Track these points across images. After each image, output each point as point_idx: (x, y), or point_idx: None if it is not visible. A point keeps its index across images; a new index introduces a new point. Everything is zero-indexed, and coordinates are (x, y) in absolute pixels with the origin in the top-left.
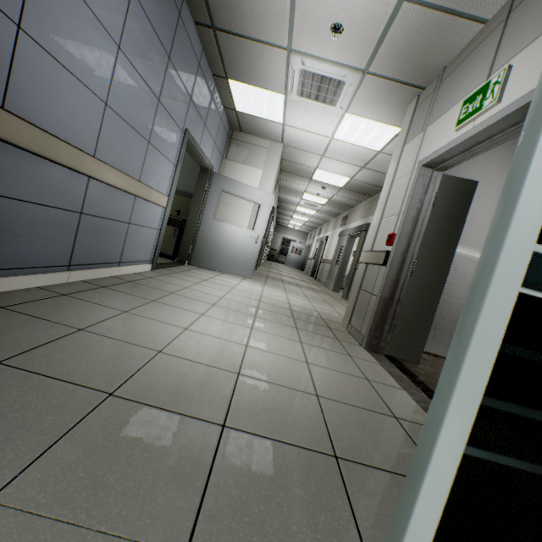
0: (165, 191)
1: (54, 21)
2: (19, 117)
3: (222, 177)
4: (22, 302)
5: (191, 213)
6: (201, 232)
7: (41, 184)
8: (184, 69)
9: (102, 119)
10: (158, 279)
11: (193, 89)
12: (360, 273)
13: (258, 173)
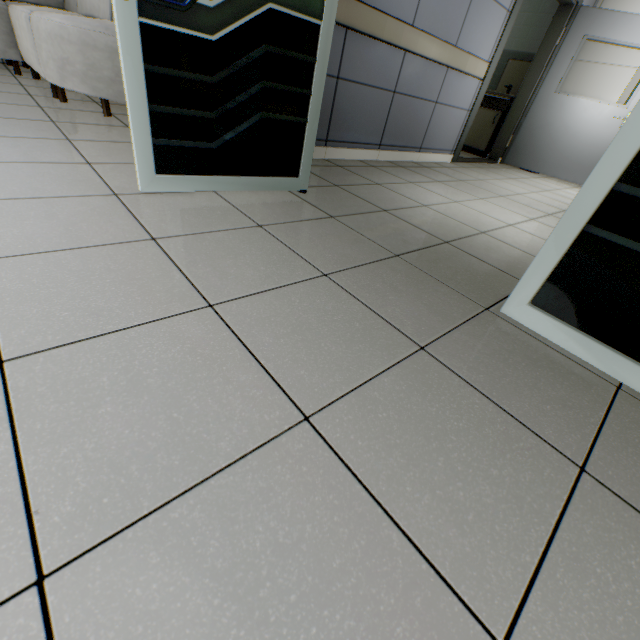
0: (486, 56)
1: None
2: (361, 2)
3: (593, 12)
4: (349, 166)
5: (523, 87)
6: (529, 115)
7: (369, 65)
8: None
9: None
10: (453, 170)
11: None
12: None
13: None
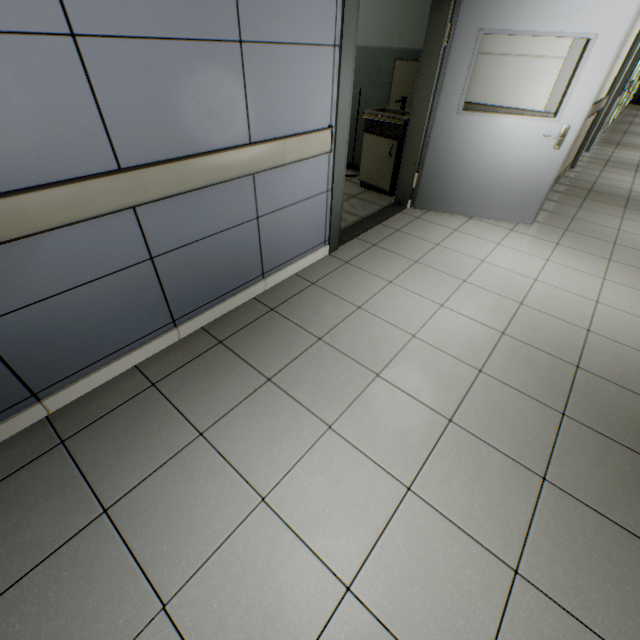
0: (325, 118)
1: None
2: None
3: None
4: (92, 421)
5: (415, 110)
6: (431, 146)
7: (48, 266)
8: None
9: (86, 80)
10: (323, 288)
11: None
12: None
13: None
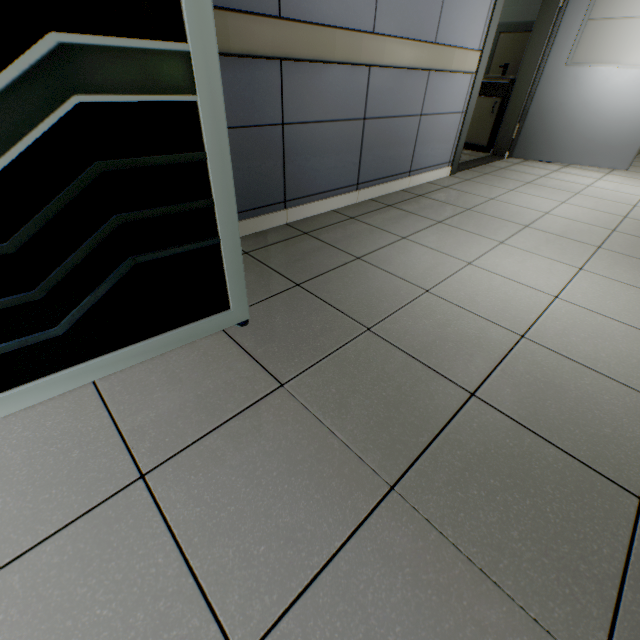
0: (476, 43)
1: None
2: (293, 20)
3: None
4: (319, 228)
5: (524, 66)
6: (537, 97)
7: (323, 97)
8: None
9: None
10: (455, 189)
11: None
12: None
13: None
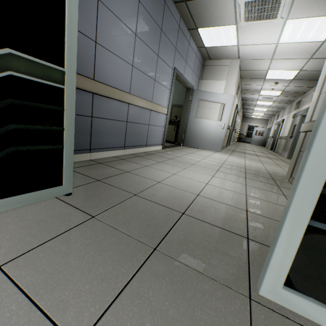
0: (166, 105)
1: (108, 34)
2: (99, 82)
3: (198, 91)
4: (107, 161)
5: (182, 116)
6: (188, 126)
7: (110, 110)
8: (170, 33)
9: (131, 74)
10: (165, 153)
11: (176, 43)
12: (300, 139)
13: (222, 83)
